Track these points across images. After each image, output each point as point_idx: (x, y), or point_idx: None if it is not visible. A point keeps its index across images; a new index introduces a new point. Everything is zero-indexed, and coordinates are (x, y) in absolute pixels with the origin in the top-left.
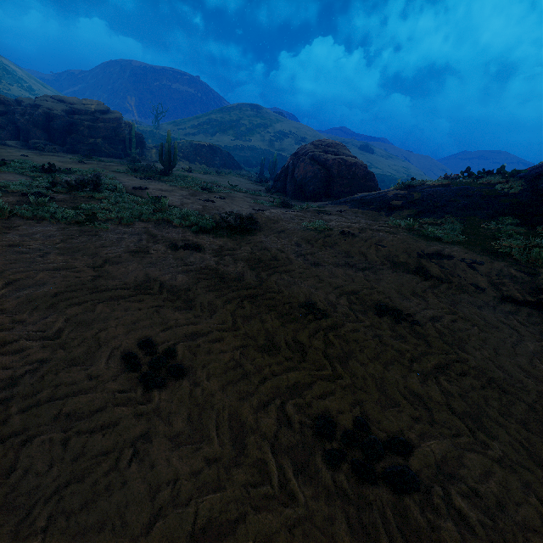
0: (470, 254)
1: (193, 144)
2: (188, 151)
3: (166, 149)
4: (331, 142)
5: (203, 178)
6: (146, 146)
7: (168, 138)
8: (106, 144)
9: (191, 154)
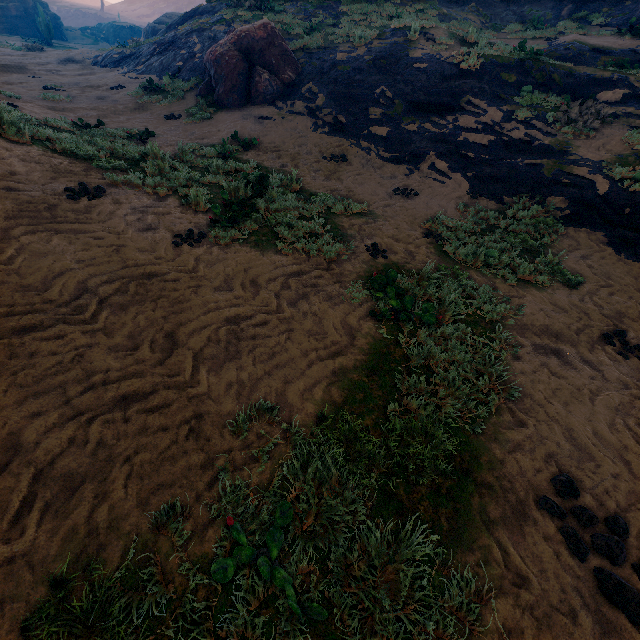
0: (95, 52)
1: (114, 25)
2: (109, 33)
3: (42, 23)
4: (171, 15)
5: None
6: (71, 28)
7: (42, 14)
8: (20, 24)
9: (111, 36)
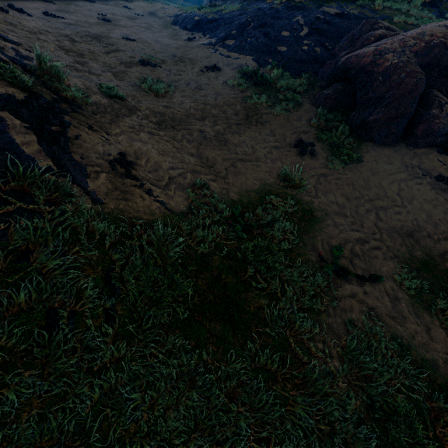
0: (175, 9)
1: None
2: None
3: None
4: None
5: (160, 1)
6: None
7: None
8: None
9: None
